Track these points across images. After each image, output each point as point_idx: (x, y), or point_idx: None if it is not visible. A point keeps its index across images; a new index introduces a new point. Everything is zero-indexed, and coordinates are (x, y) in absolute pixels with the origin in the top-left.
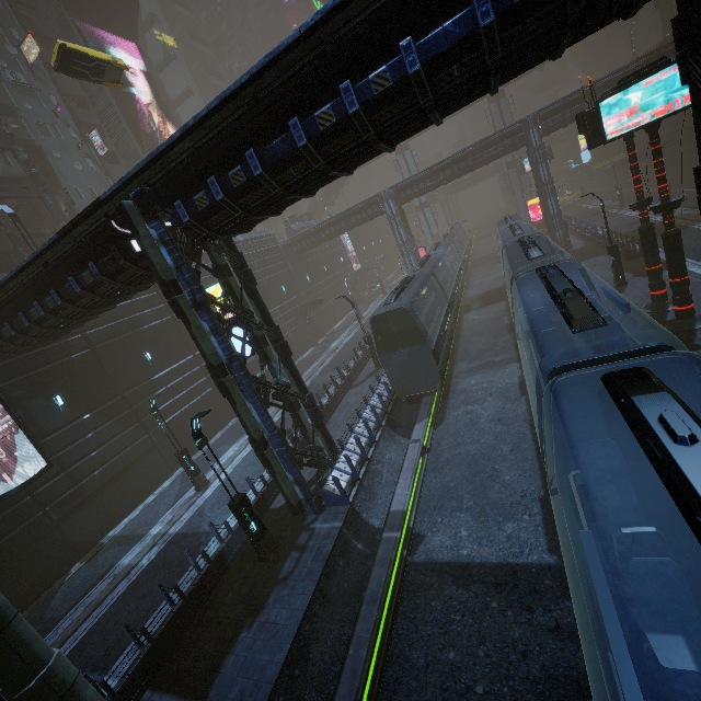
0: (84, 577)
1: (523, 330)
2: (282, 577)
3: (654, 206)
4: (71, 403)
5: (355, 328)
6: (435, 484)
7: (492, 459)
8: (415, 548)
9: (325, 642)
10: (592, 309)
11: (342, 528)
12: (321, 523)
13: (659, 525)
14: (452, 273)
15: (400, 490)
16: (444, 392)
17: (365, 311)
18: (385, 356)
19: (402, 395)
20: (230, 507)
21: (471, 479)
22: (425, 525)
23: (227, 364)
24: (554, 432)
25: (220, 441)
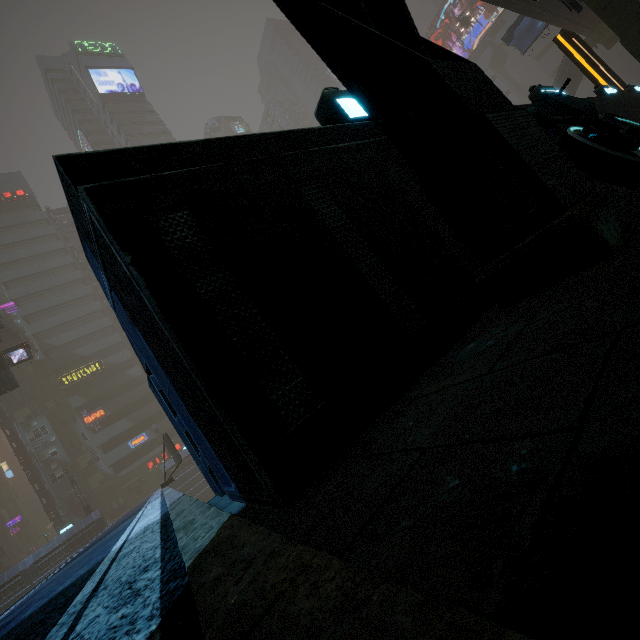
0: None
1: None
2: None
3: None
4: None
5: None
6: None
7: None
8: None
9: None
10: None
11: None
12: None
13: None
14: None
15: None
16: None
17: None
18: None
19: None
20: None
21: None
22: None
23: None
24: None
25: None
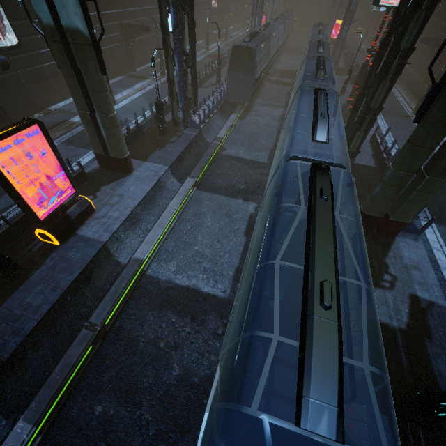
0: (49, 120)
1: (297, 86)
2: (171, 141)
3: (372, 53)
4: (25, 3)
5: (203, 54)
6: (234, 137)
7: (259, 136)
8: (222, 151)
9: (188, 162)
10: (324, 74)
11: (196, 135)
12: (187, 131)
13: (305, 130)
14: (276, 45)
15: (222, 132)
16: (247, 108)
17: (210, 46)
18: (231, 73)
19: (230, 99)
20: (156, 104)
21: (249, 139)
22: (228, 146)
23: (173, 28)
24: (294, 107)
25: (114, 86)
